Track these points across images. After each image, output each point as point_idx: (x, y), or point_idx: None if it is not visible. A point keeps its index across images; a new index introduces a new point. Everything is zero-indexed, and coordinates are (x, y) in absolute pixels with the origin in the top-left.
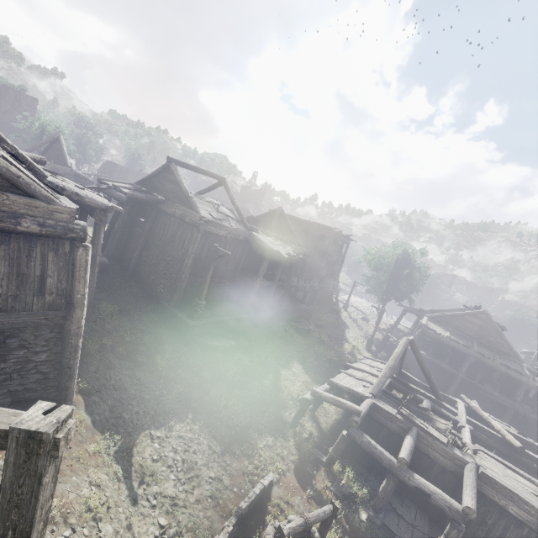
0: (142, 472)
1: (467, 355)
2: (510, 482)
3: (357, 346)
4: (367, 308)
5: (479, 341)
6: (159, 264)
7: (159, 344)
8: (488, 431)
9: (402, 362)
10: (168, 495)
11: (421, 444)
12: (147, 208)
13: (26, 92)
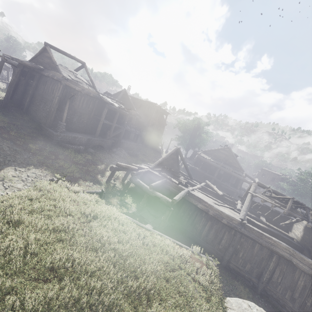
0: (4, 177)
1: (217, 167)
2: (203, 198)
3: None
4: None
5: (225, 162)
6: (40, 105)
7: (34, 141)
8: (211, 191)
9: (178, 165)
10: (17, 187)
11: (167, 185)
12: (34, 74)
13: None
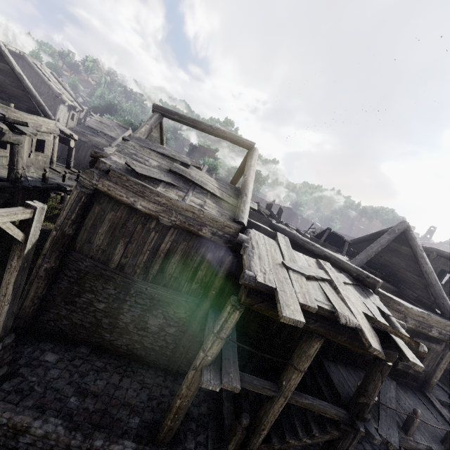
0: None
1: None
2: None
3: None
4: None
5: None
6: None
7: None
8: None
9: None
10: None
11: None
12: None
13: (216, 151)
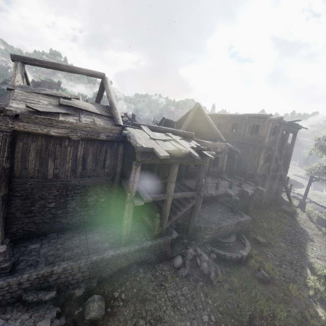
0: None
1: None
2: None
3: None
4: None
5: None
6: None
7: None
8: None
9: None
10: None
11: None
12: None
13: (60, 83)
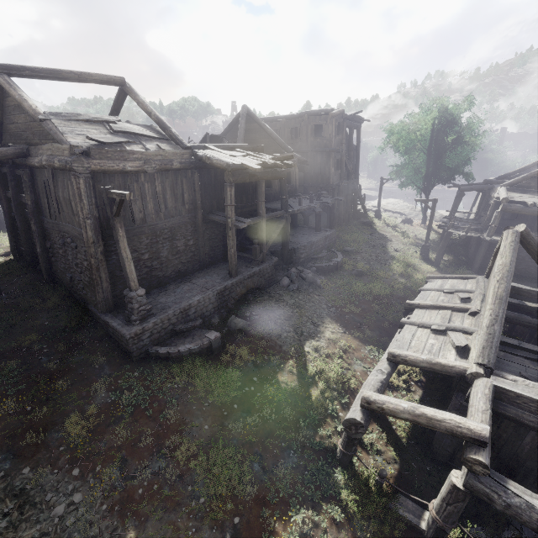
0: None
1: None
2: None
3: (409, 262)
4: (405, 207)
5: None
6: (66, 253)
7: (82, 386)
8: None
9: None
10: None
11: None
12: (19, 172)
13: None
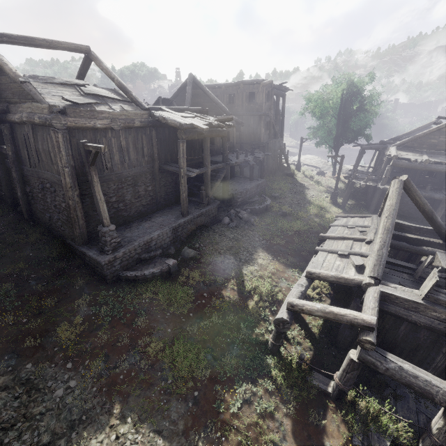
0: None
1: None
2: None
3: (322, 205)
4: (319, 162)
5: None
6: (45, 196)
7: (67, 303)
8: None
9: None
10: None
11: None
12: None
13: None
